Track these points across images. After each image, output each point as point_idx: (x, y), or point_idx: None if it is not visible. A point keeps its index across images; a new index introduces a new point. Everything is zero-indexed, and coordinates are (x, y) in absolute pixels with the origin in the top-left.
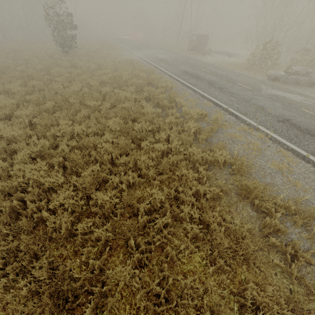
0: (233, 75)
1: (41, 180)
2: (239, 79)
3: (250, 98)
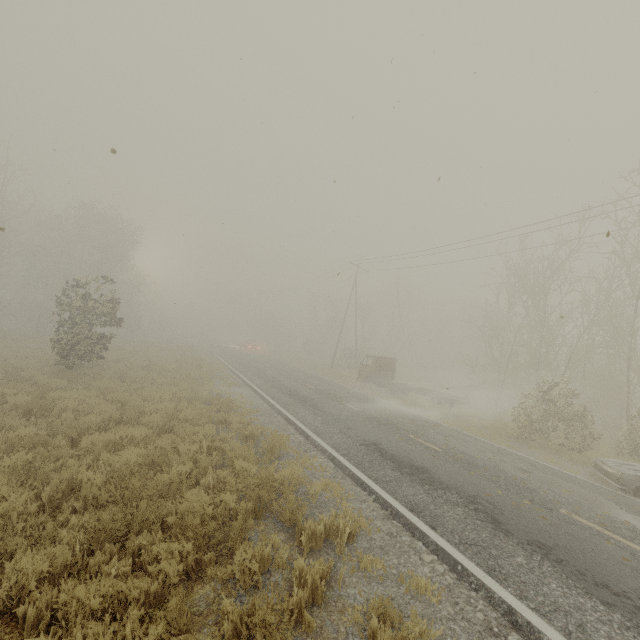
0: (512, 465)
1: None
2: (550, 488)
3: None
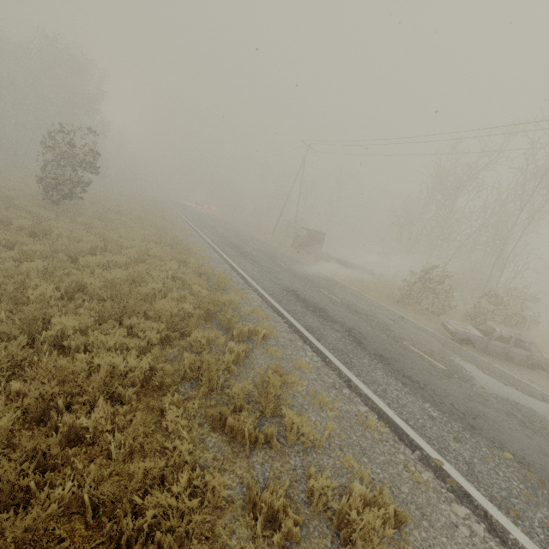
0: (385, 316)
1: None
2: (404, 331)
3: (470, 413)
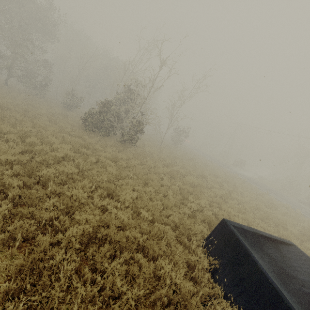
0: (278, 192)
1: (267, 208)
2: (284, 195)
3: (301, 208)
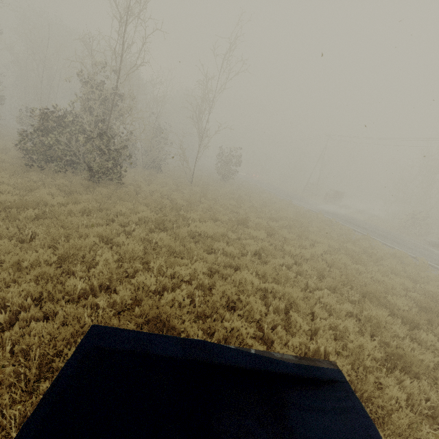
0: (392, 233)
1: (354, 265)
2: (403, 238)
3: (430, 255)
